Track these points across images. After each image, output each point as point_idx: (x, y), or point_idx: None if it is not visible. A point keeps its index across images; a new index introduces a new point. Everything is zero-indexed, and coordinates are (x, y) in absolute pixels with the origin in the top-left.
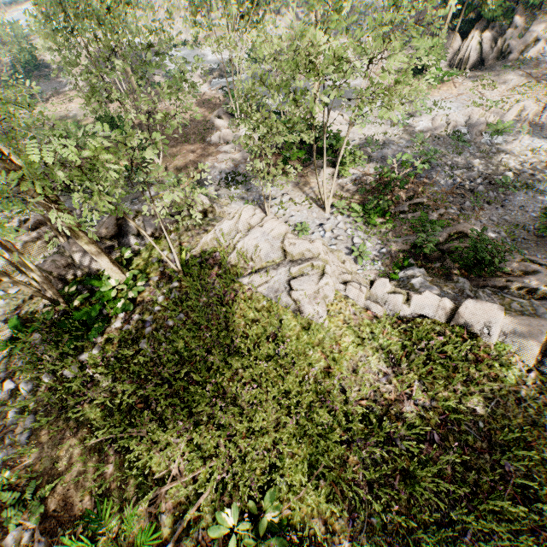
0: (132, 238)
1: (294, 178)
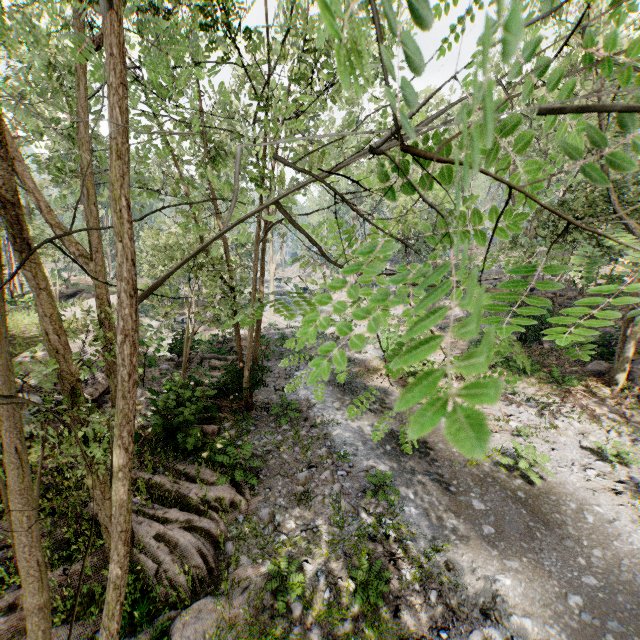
0: (74, 298)
1: (211, 327)
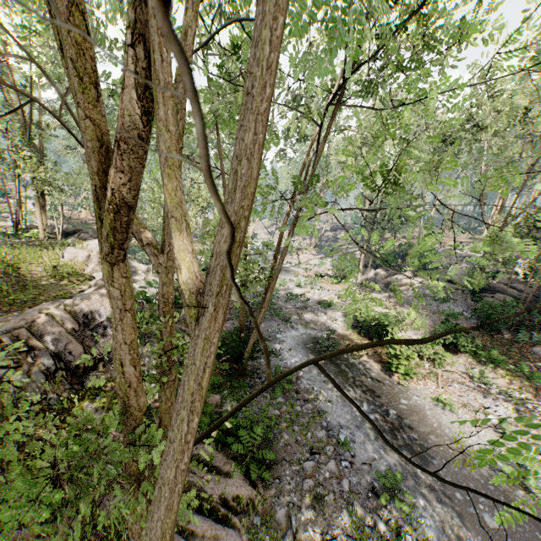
0: (73, 236)
1: None
